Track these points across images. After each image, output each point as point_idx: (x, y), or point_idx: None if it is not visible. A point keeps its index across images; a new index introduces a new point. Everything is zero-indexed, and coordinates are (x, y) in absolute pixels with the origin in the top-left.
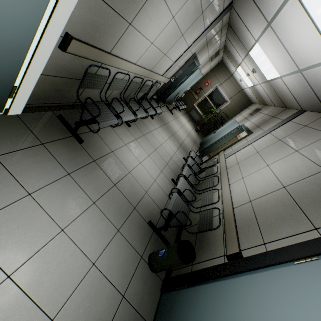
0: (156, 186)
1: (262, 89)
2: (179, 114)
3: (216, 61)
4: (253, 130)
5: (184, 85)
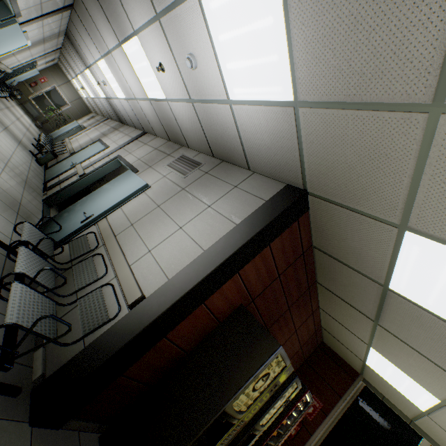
0: (25, 141)
1: (92, 102)
2: (14, 103)
3: (53, 64)
4: (88, 127)
5: (21, 76)
